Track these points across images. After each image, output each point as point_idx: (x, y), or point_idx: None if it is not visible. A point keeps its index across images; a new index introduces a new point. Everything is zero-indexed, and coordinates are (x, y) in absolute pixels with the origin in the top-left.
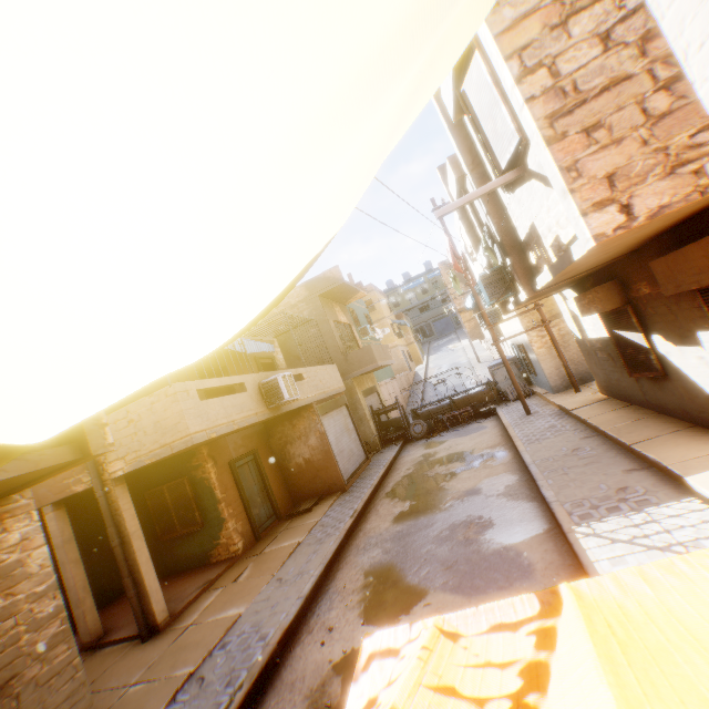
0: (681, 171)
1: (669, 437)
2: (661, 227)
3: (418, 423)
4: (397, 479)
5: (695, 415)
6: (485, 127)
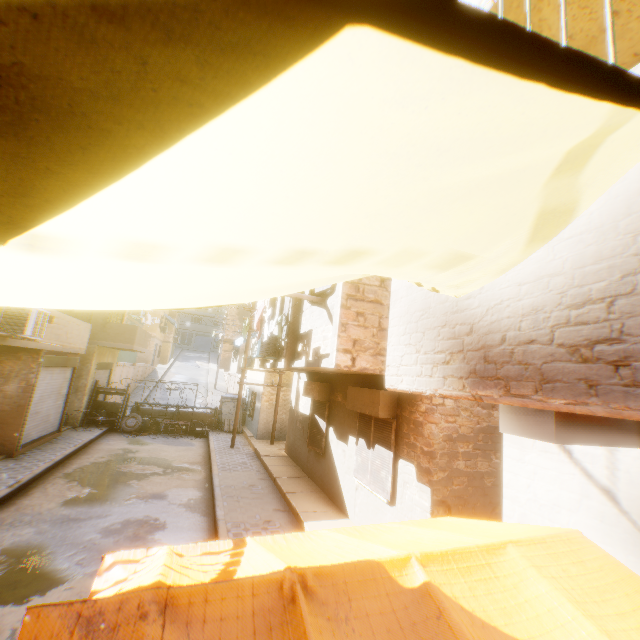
0: (379, 357)
1: (308, 494)
2: (362, 373)
3: (135, 417)
4: (85, 462)
5: (326, 485)
6: None
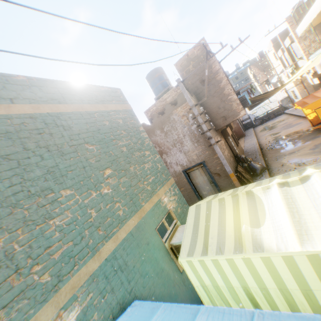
0: None
1: None
2: None
3: (256, 121)
4: (259, 131)
5: None
6: (295, 52)
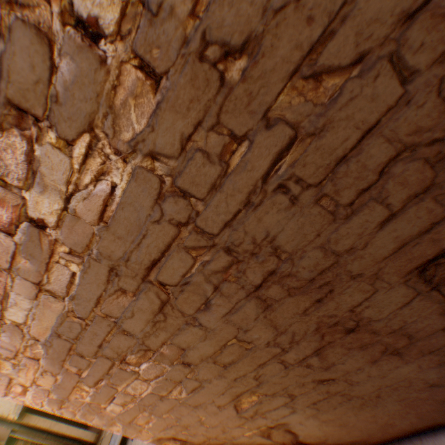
0: None
1: None
2: None
3: None
4: None
5: None
6: None
